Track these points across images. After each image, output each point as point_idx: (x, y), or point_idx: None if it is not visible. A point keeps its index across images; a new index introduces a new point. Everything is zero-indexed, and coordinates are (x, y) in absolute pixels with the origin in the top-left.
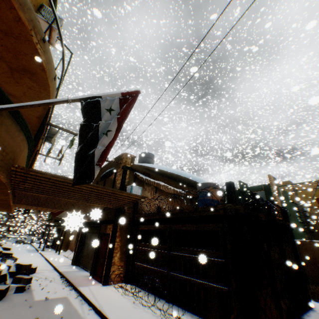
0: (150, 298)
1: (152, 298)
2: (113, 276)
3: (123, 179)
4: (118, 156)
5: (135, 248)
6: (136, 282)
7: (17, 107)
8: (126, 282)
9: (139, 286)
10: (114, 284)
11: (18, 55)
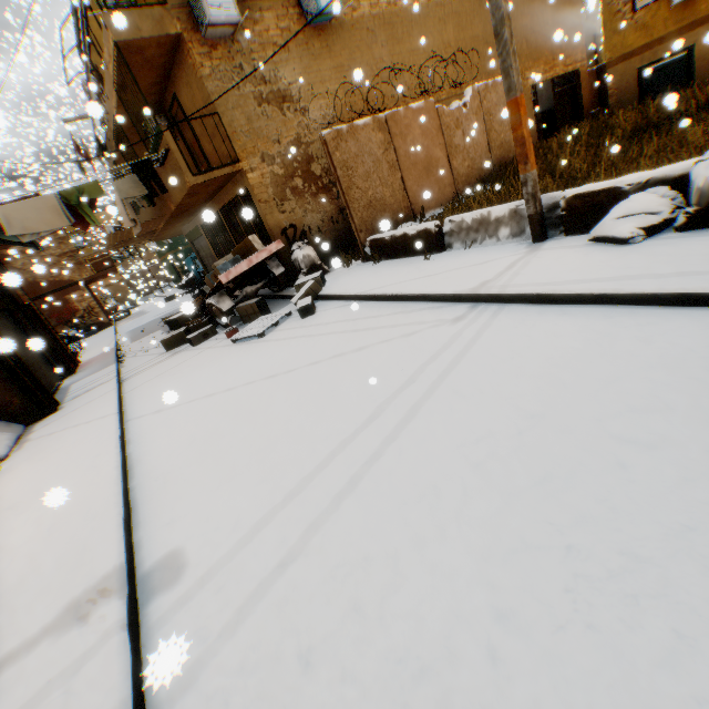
0: None
1: None
2: None
3: None
4: None
5: None
6: None
7: None
8: None
9: None
10: None
11: None
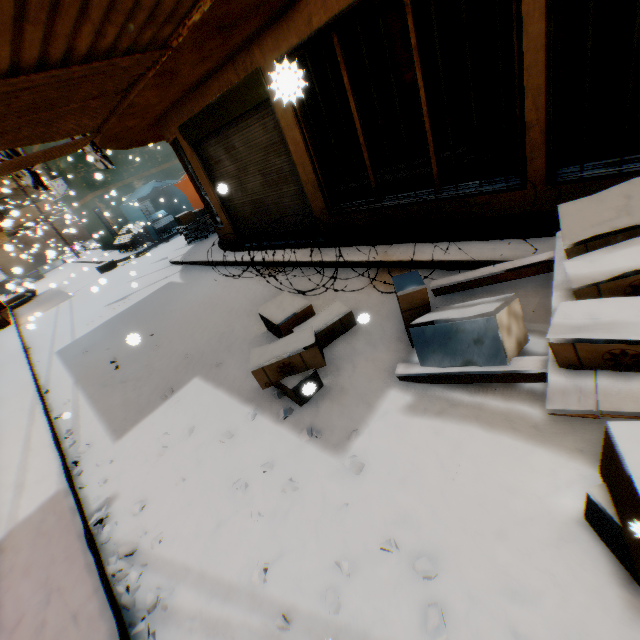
0: None
1: None
2: None
3: None
4: None
5: None
6: None
7: None
8: None
9: None
10: None
11: None
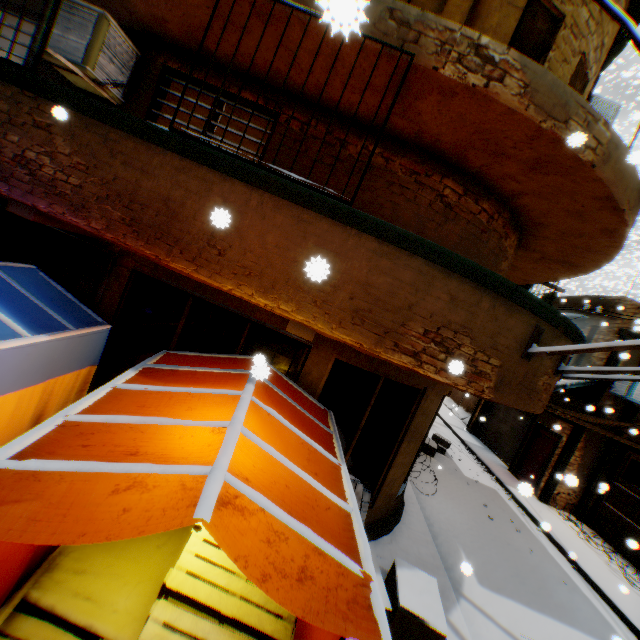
0: (635, 576)
1: (639, 578)
2: (556, 498)
3: (614, 356)
4: (606, 297)
5: (609, 483)
6: (598, 529)
7: (602, 379)
8: (576, 517)
9: (606, 540)
10: (555, 509)
11: (568, 255)
